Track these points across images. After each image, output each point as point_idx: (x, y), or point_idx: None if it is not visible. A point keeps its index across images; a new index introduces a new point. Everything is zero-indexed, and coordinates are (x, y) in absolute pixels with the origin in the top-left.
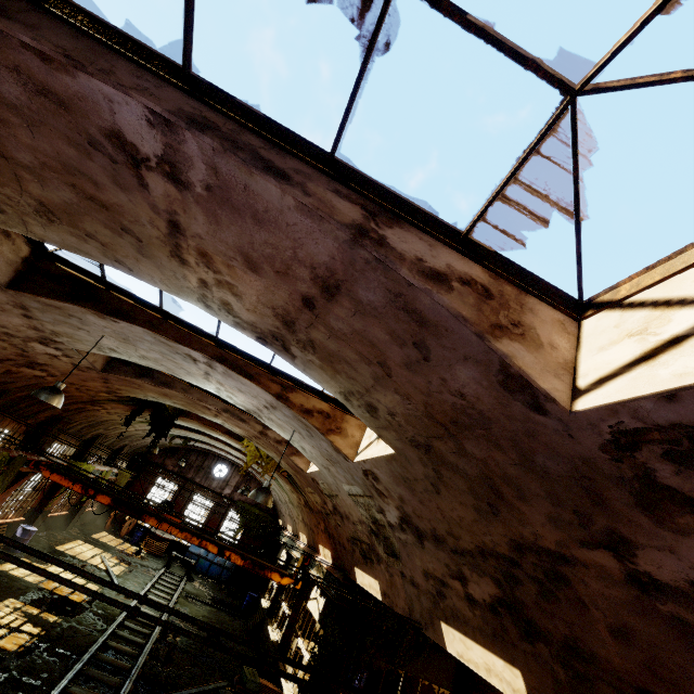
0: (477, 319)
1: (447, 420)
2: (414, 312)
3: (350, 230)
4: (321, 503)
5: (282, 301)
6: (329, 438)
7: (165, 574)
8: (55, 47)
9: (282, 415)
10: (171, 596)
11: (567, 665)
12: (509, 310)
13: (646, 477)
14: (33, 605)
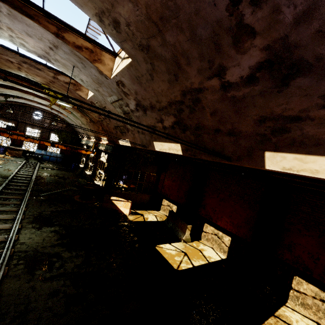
0: None
1: (158, 17)
2: None
3: None
4: (98, 116)
5: None
6: (95, 65)
7: (27, 162)
8: None
9: (63, 54)
10: (35, 169)
11: (195, 134)
12: None
13: (240, 22)
14: None
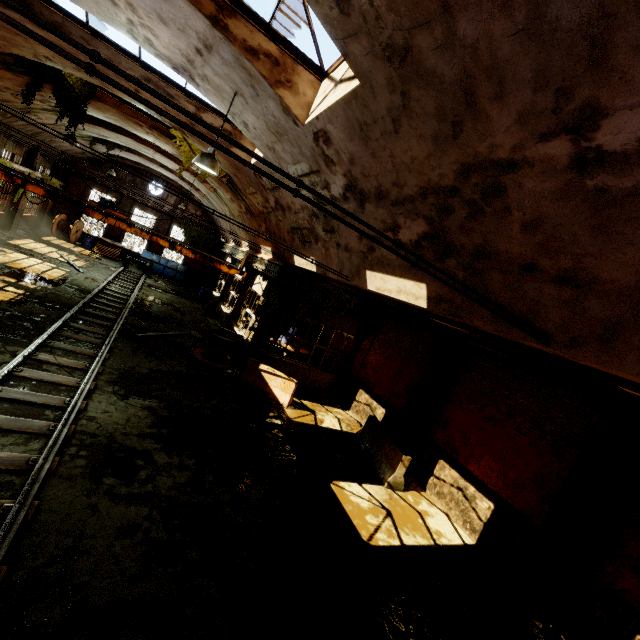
0: None
1: None
2: None
3: None
4: (263, 203)
5: None
6: (278, 92)
7: (125, 271)
8: None
9: (220, 64)
10: (136, 285)
11: (469, 268)
12: None
13: None
14: (7, 277)
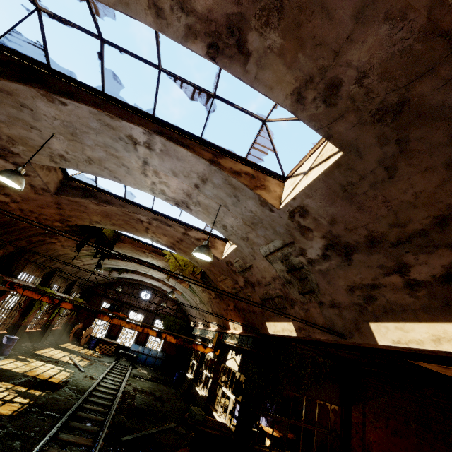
0: None
1: None
2: None
3: None
4: (232, 285)
5: None
6: (256, 192)
7: (116, 365)
8: None
9: (211, 189)
10: (124, 377)
11: None
12: None
13: None
14: (21, 386)
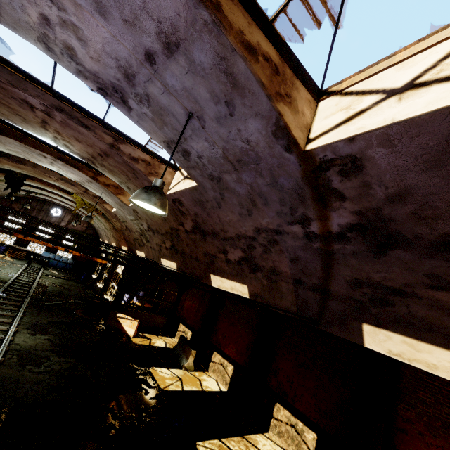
0: (145, 171)
1: None
2: (130, 167)
3: (109, 145)
4: (120, 226)
5: (91, 152)
6: (118, 197)
7: (29, 266)
8: (6, 80)
9: (95, 186)
10: (37, 275)
11: (182, 256)
12: (155, 169)
13: (179, 208)
14: None
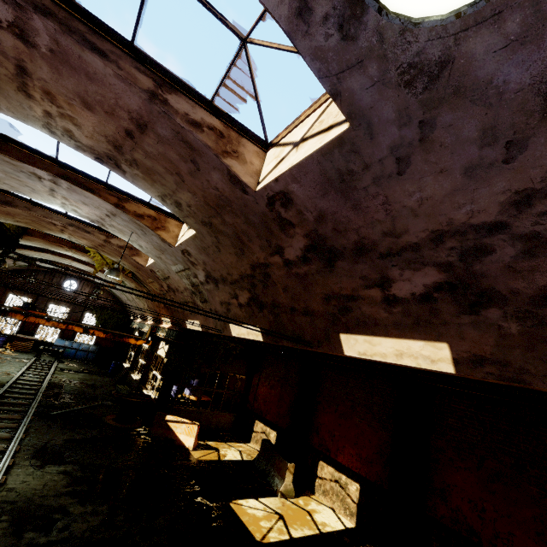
0: (216, 148)
1: (215, 205)
2: (187, 143)
3: (147, 94)
4: (159, 288)
5: (112, 132)
6: (157, 233)
7: (37, 360)
8: None
9: (121, 221)
10: (48, 371)
11: (273, 313)
12: (232, 145)
13: (279, 216)
14: None
